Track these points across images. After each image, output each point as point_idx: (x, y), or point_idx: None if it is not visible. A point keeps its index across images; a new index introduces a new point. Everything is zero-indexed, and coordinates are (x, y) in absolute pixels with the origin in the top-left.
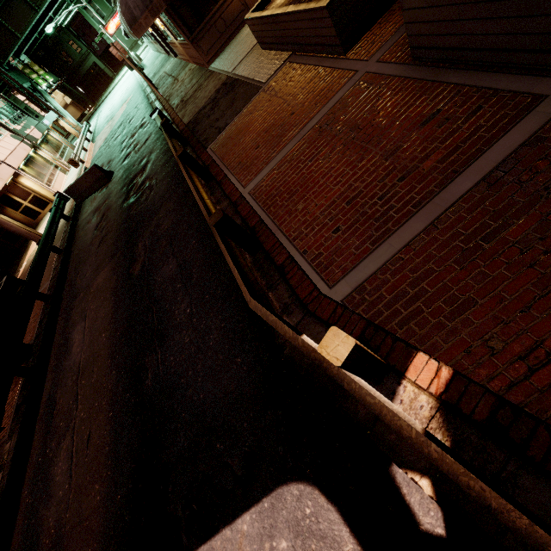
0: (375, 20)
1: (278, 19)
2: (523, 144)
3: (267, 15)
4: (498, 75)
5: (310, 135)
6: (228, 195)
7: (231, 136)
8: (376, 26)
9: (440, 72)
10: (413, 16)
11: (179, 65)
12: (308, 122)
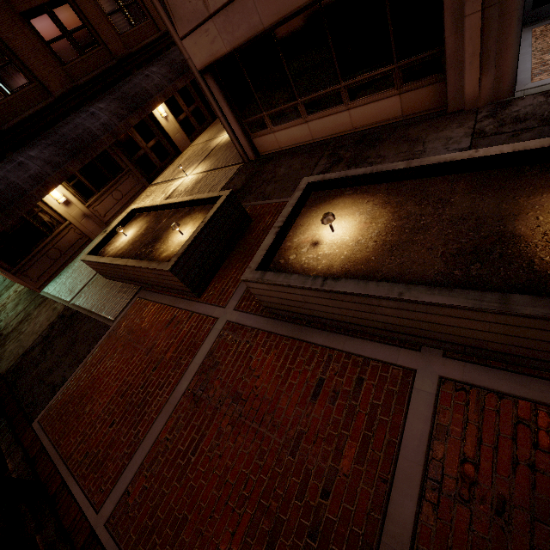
0: (219, 266)
1: (119, 266)
2: (431, 435)
3: (106, 262)
4: (358, 340)
5: (183, 406)
6: (68, 530)
7: (71, 400)
8: (221, 271)
9: (302, 330)
10: (260, 292)
11: (1, 284)
12: (177, 384)
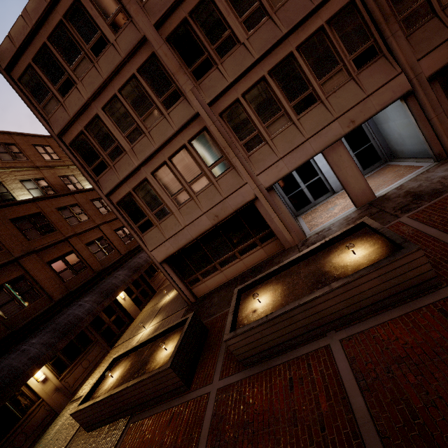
0: (197, 363)
1: (118, 394)
2: (350, 364)
3: (104, 397)
4: (298, 349)
5: None
6: None
7: None
8: (199, 365)
9: (267, 363)
10: (236, 346)
11: None
12: None
